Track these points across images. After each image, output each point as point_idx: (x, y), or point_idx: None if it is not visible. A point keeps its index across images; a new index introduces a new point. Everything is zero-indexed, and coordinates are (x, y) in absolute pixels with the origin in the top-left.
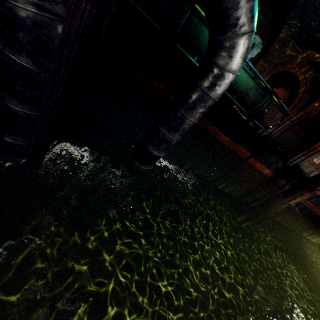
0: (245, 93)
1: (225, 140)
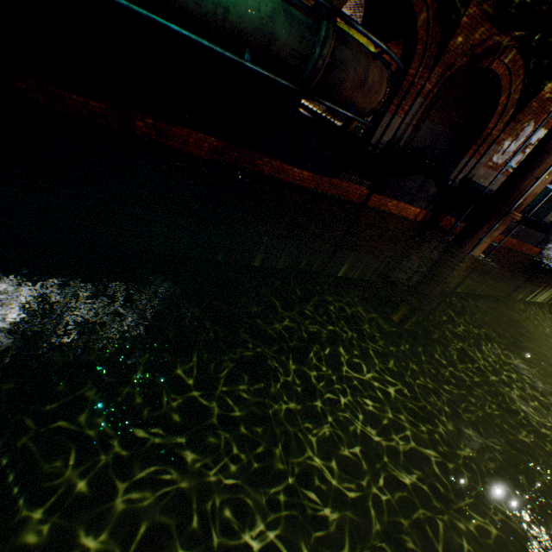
0: (264, 34)
1: (304, 178)
